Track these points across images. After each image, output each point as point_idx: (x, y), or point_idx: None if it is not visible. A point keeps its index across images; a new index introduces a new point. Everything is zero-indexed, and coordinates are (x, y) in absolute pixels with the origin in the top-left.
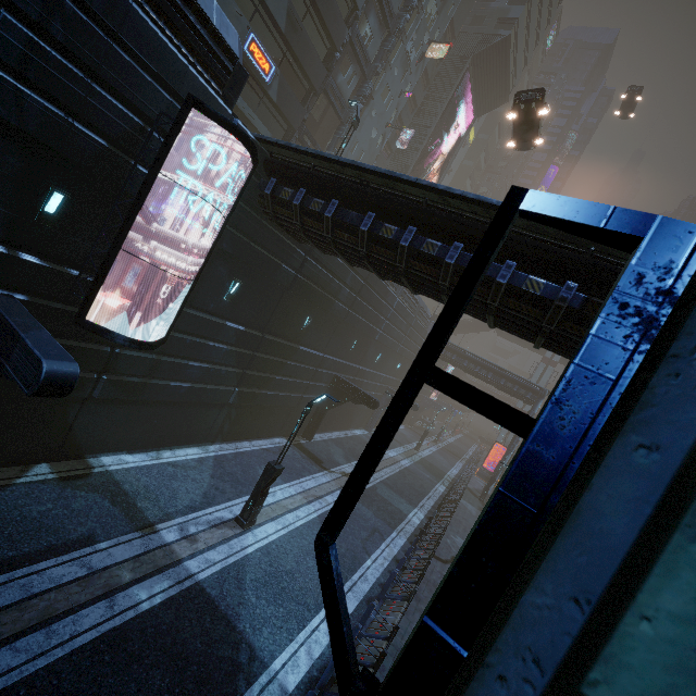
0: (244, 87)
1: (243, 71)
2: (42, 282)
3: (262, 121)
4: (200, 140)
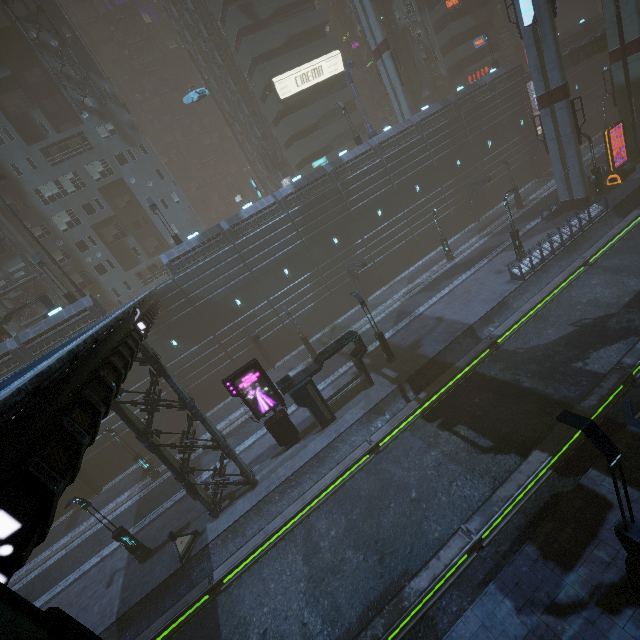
0: (480, 56)
1: (521, 65)
2: (529, 135)
3: (490, 55)
4: (527, 87)
